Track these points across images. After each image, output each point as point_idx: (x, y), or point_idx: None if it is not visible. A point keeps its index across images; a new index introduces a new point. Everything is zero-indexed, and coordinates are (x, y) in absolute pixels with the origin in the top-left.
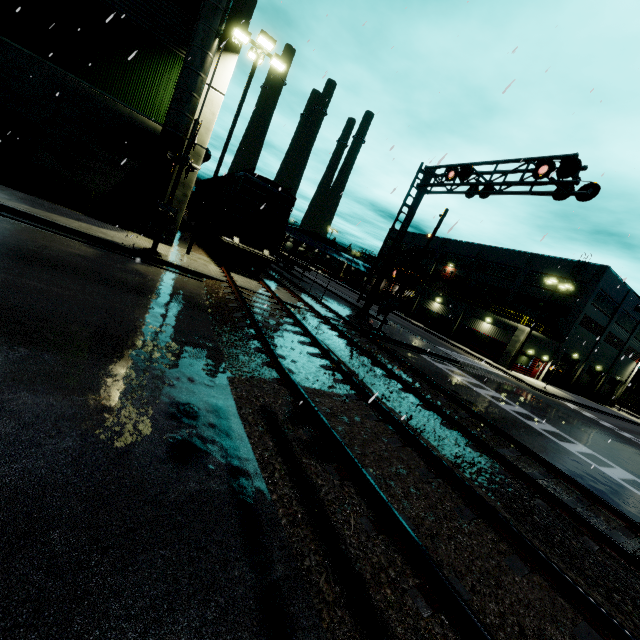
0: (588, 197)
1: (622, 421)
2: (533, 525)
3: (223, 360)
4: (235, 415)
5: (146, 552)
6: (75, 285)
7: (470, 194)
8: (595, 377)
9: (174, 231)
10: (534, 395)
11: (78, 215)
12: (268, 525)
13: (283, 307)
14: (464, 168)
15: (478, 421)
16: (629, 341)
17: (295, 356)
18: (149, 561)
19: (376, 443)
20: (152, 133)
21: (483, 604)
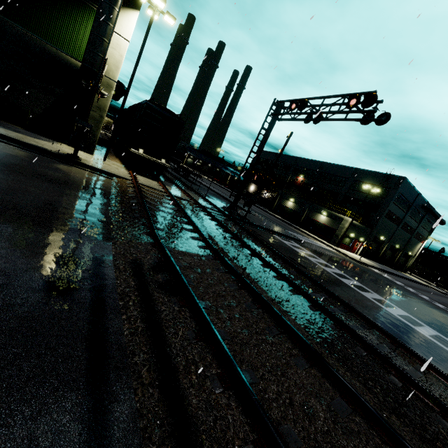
0: (383, 122)
1: (410, 281)
2: (323, 340)
3: (112, 229)
4: (110, 264)
5: (0, 349)
6: (0, 174)
7: (307, 121)
8: (395, 253)
9: (94, 143)
10: (351, 263)
11: (18, 128)
12: (113, 335)
13: (172, 199)
14: (302, 101)
15: (303, 276)
16: (417, 228)
17: (172, 230)
18: (1, 355)
19: (218, 286)
20: (74, 68)
21: (267, 386)
